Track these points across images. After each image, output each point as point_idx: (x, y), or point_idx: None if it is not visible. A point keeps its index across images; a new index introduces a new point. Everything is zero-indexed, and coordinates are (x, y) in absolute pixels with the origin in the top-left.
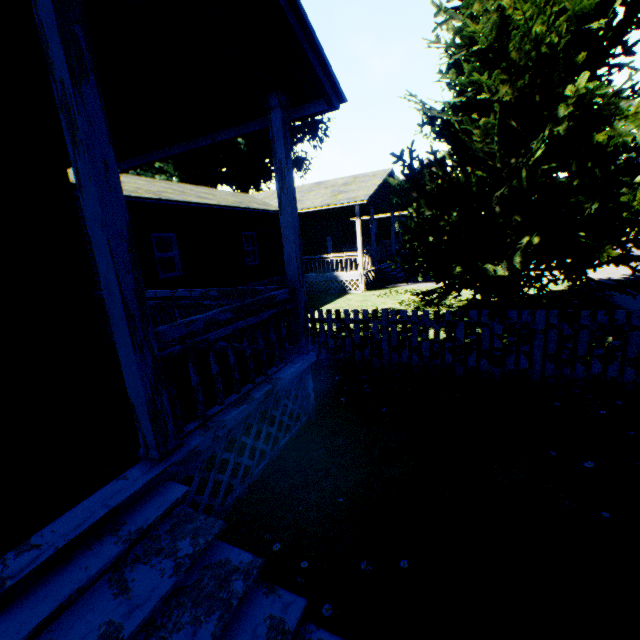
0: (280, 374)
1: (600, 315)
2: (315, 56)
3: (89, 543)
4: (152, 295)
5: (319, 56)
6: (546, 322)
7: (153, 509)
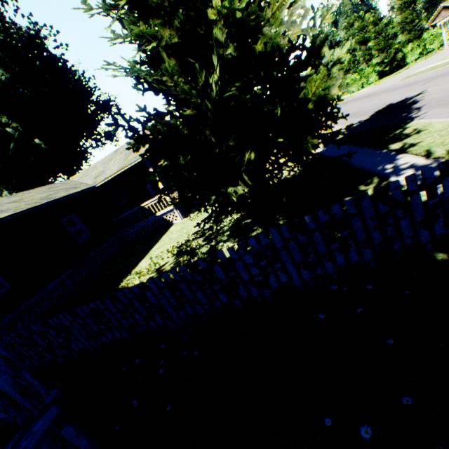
0: None
1: (321, 215)
2: None
3: None
4: None
5: None
6: (282, 237)
7: None
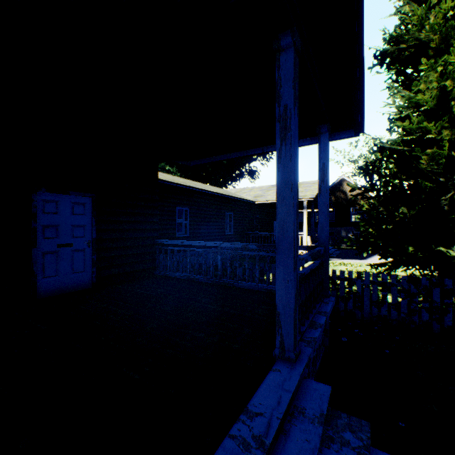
0: (323, 309)
1: None
2: (359, 105)
3: (288, 419)
4: (202, 244)
5: (361, 105)
6: None
7: (317, 400)
